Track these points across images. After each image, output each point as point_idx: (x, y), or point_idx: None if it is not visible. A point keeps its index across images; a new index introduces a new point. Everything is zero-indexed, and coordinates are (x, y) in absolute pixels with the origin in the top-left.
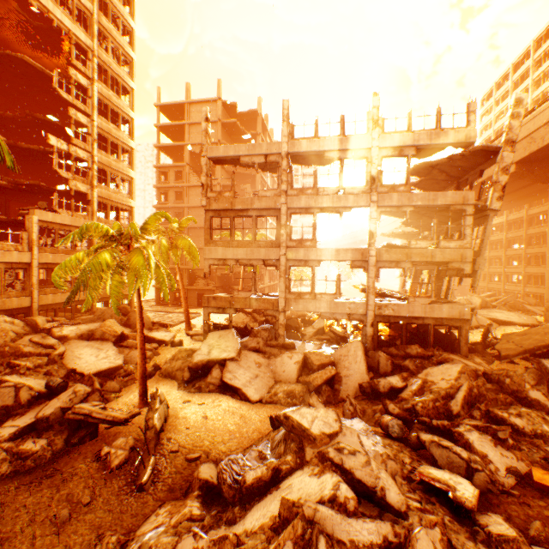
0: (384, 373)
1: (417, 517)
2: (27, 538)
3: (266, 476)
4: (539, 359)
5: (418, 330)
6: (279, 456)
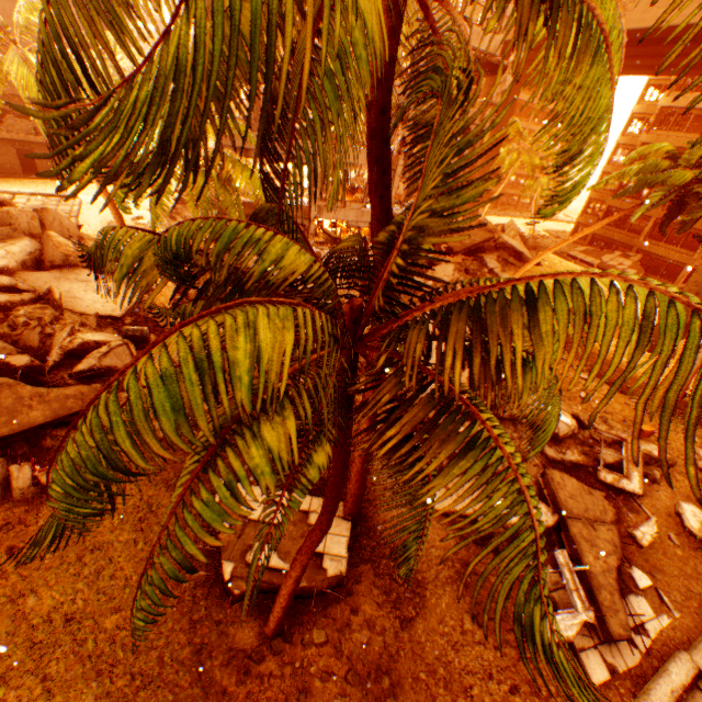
0: None
1: None
2: None
3: None
4: (482, 257)
5: None
6: None
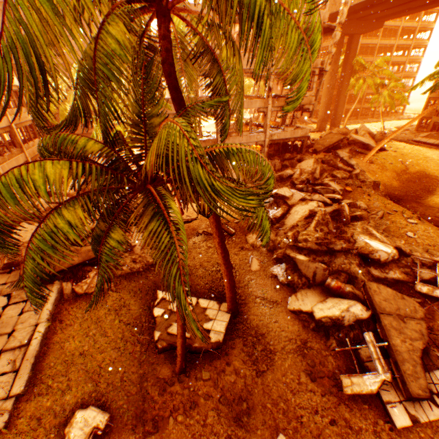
0: (278, 170)
1: (333, 205)
2: (216, 258)
3: (284, 212)
4: (335, 151)
5: (282, 145)
6: (275, 208)
